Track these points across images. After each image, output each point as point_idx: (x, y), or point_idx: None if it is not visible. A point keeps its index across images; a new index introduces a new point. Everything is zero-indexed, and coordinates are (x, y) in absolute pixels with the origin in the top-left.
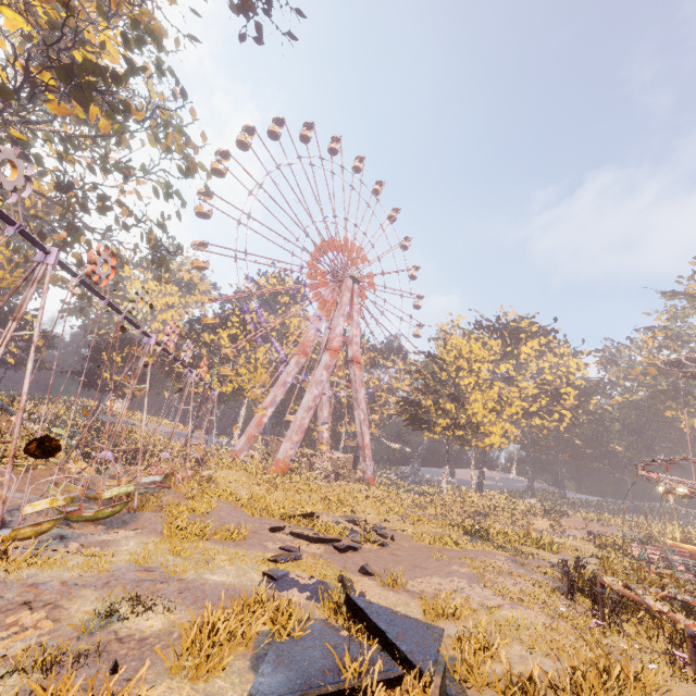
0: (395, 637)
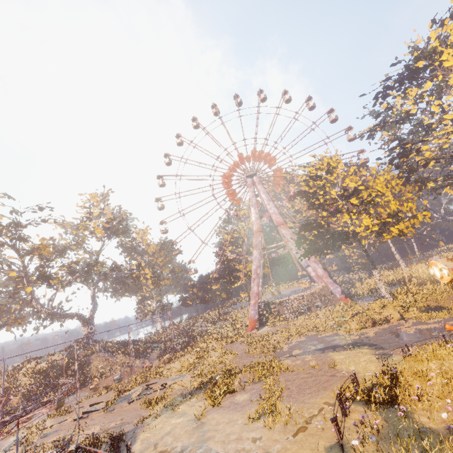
0: None
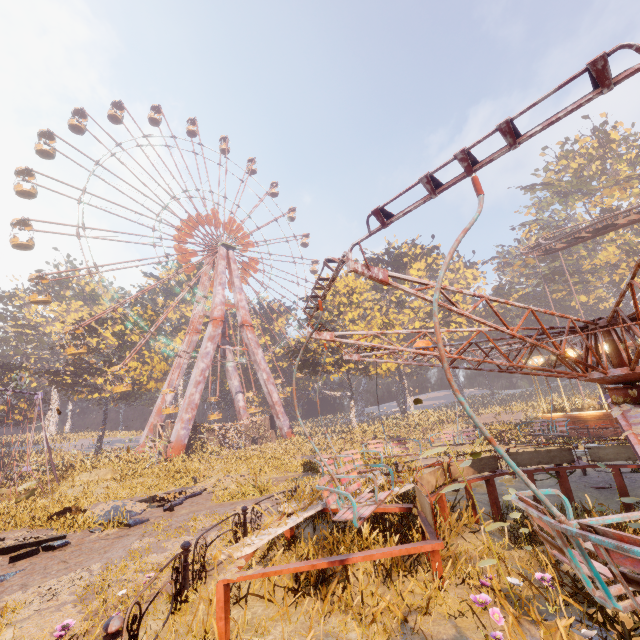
0: None
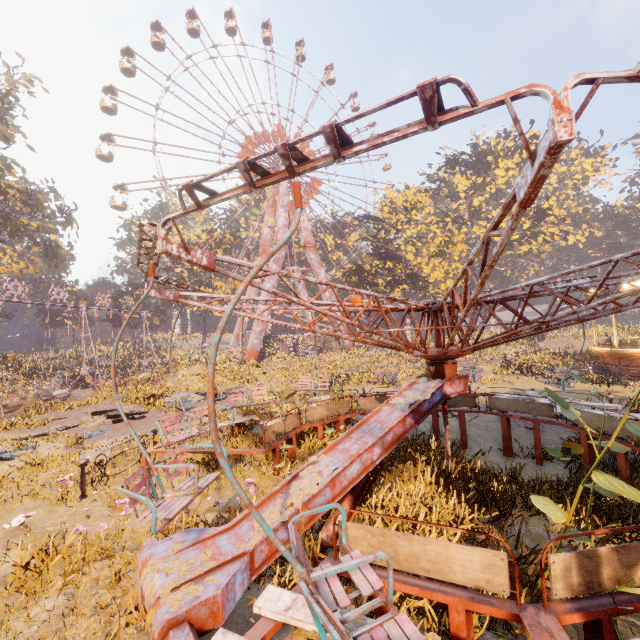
0: None
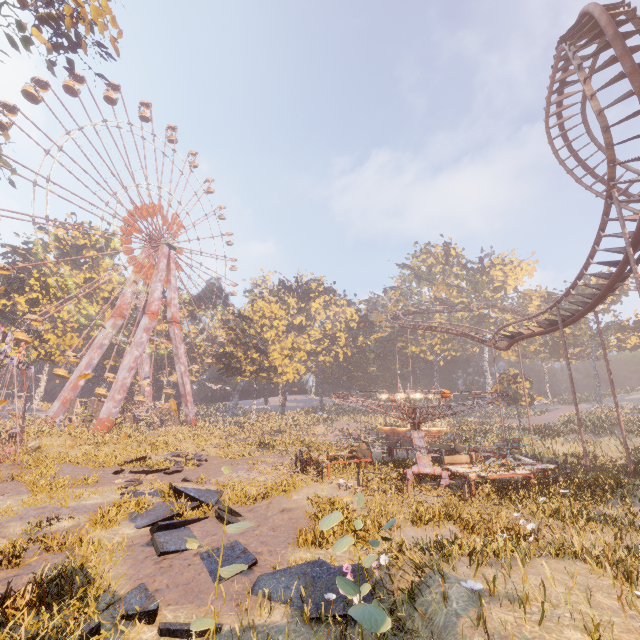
0: (198, 497)
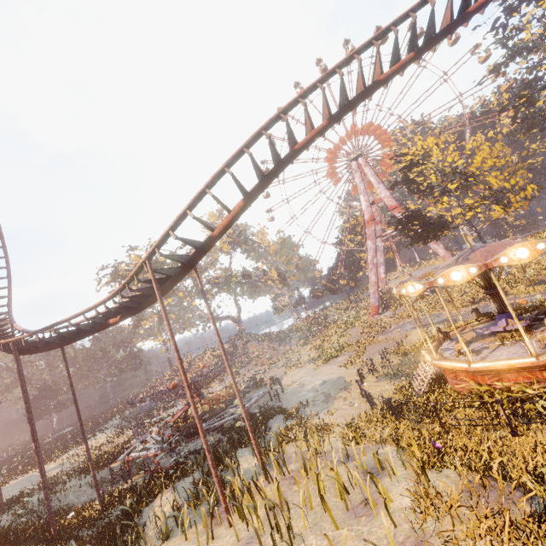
0: None
